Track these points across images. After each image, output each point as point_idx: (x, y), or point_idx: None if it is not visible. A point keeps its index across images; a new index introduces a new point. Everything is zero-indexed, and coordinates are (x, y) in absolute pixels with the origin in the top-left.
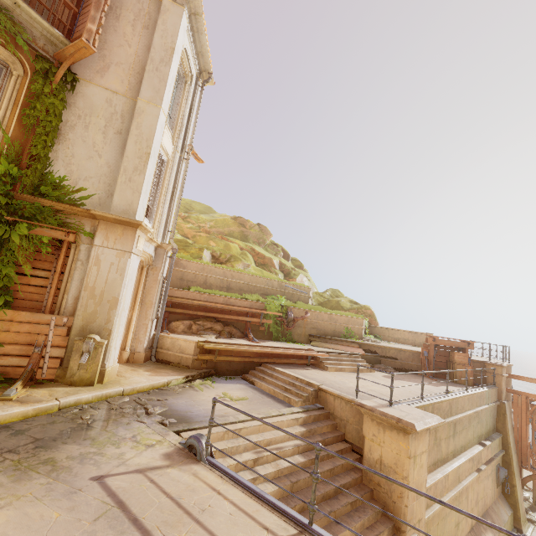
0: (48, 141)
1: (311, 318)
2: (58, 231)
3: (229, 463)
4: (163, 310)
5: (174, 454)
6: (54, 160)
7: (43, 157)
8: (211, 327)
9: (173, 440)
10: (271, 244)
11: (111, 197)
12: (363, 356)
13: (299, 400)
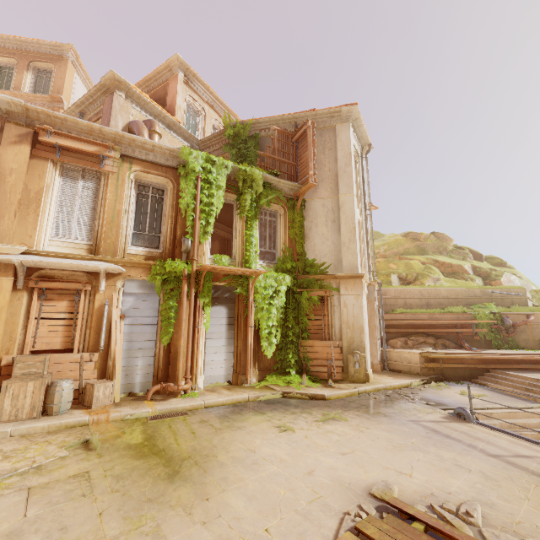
0: (303, 242)
1: (536, 321)
2: (320, 291)
3: None
4: (384, 331)
5: (448, 417)
6: (306, 251)
7: (302, 252)
8: (424, 341)
9: (442, 412)
10: (454, 249)
11: (340, 262)
12: None
13: None
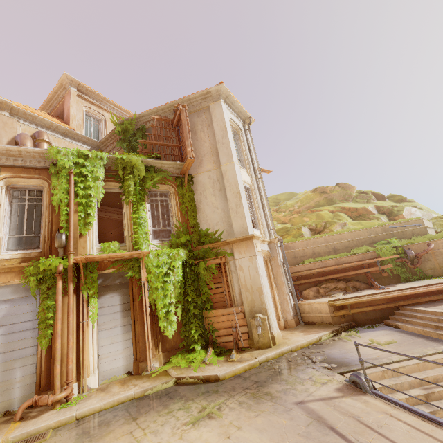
0: (194, 215)
1: (438, 248)
2: (216, 259)
3: (398, 398)
4: (292, 285)
5: (343, 388)
6: (200, 223)
7: (196, 224)
8: (335, 287)
9: (339, 379)
10: (358, 194)
11: (232, 227)
12: None
13: None
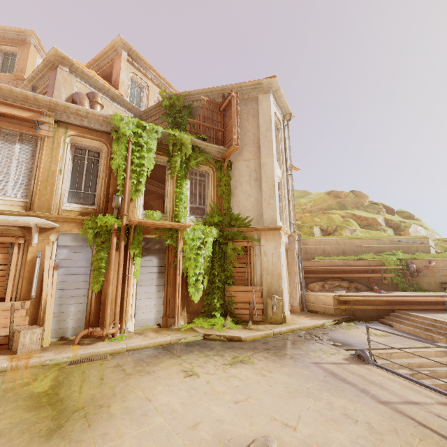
0: (229, 198)
1: (437, 266)
2: (244, 242)
3: None
4: (303, 276)
5: (349, 359)
6: (232, 207)
7: (229, 207)
8: (339, 285)
9: (345, 353)
10: (370, 204)
11: (261, 216)
12: None
13: (442, 337)
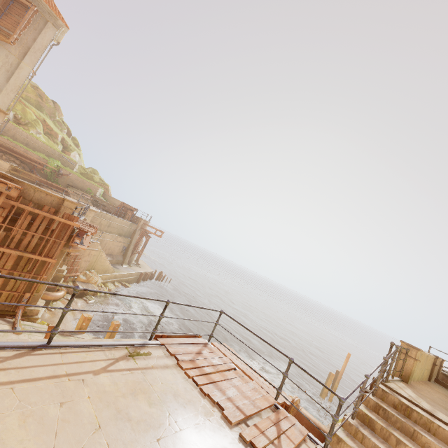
0: None
1: (72, 177)
2: None
3: None
4: None
5: None
6: None
7: None
8: (14, 161)
9: None
10: (60, 121)
11: None
12: (91, 200)
13: None
